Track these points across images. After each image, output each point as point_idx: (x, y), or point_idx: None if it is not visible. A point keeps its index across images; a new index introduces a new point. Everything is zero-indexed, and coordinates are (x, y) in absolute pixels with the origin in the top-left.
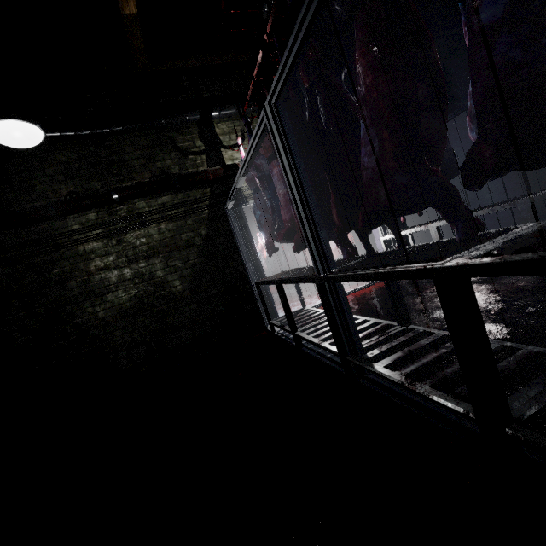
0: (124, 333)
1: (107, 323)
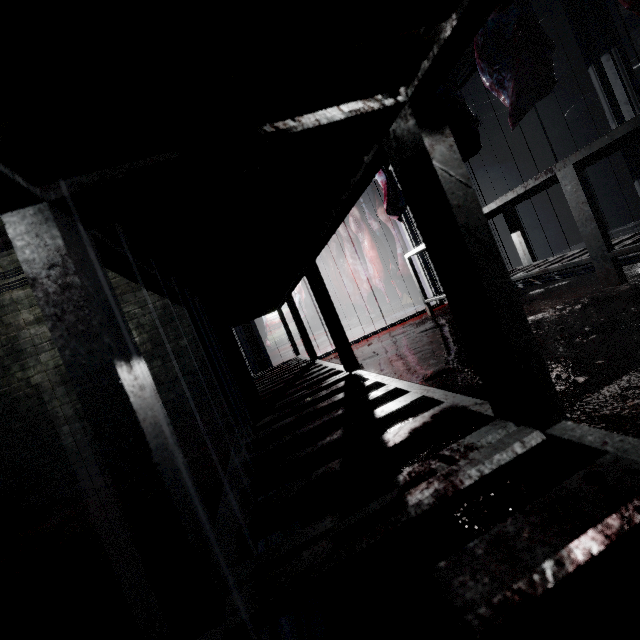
0: (66, 403)
1: (42, 391)
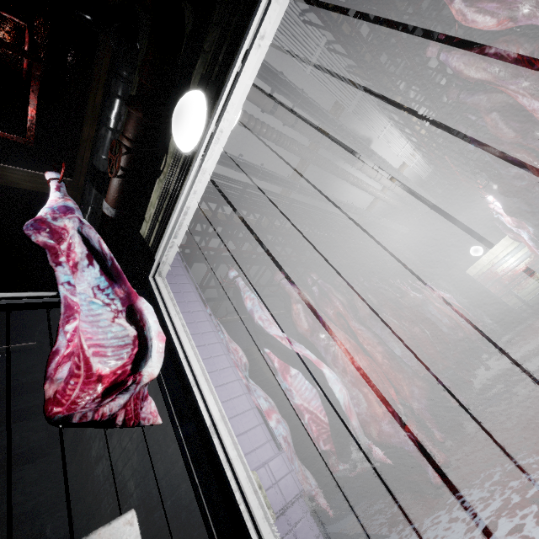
0: None
1: None
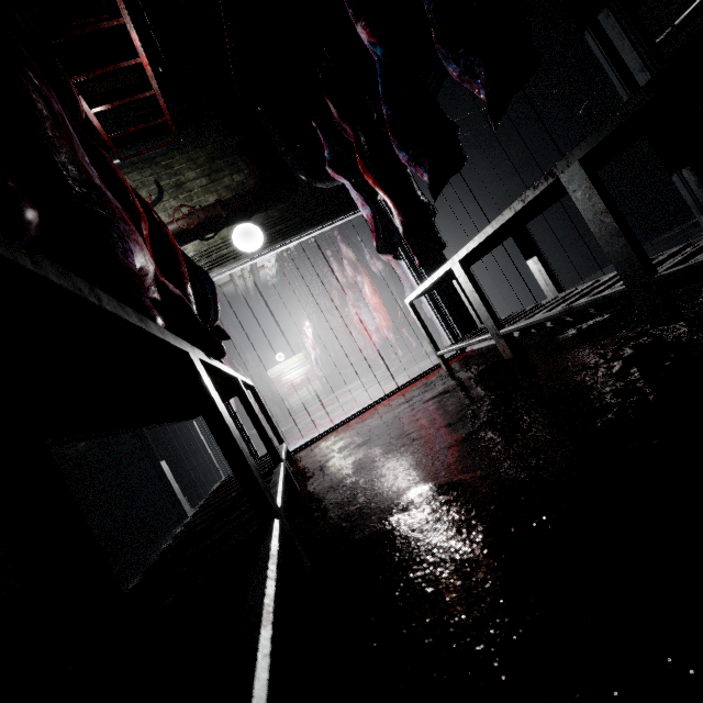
0: None
1: None
